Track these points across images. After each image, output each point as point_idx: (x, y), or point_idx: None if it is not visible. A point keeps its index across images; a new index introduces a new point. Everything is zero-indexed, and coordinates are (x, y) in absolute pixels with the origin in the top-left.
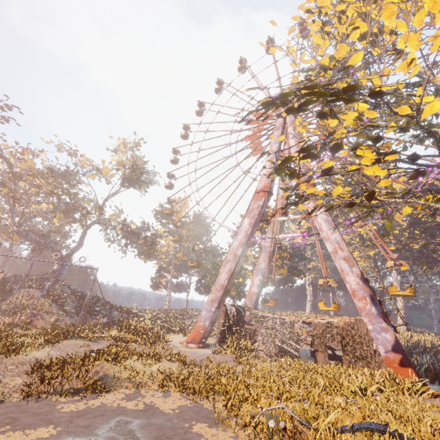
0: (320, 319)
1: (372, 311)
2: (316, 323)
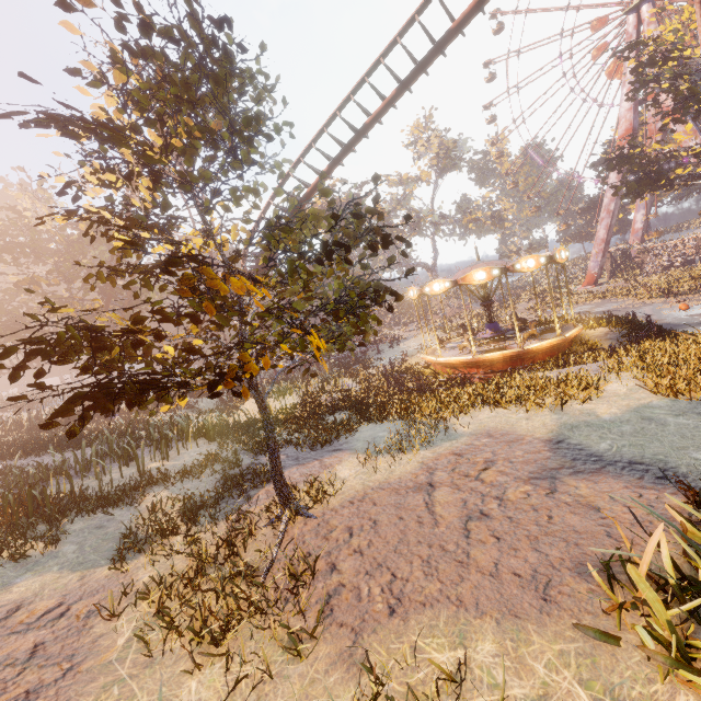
0: None
1: None
2: (700, 238)
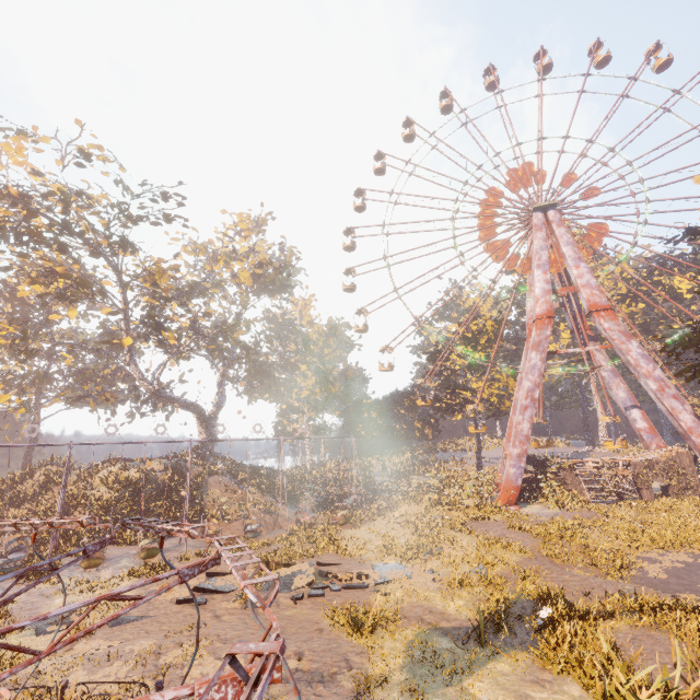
0: (637, 457)
1: None
2: (635, 462)
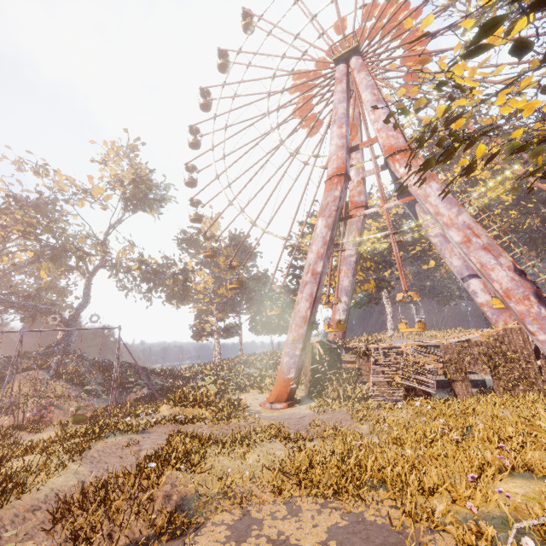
0: (451, 338)
1: (542, 315)
2: (447, 345)
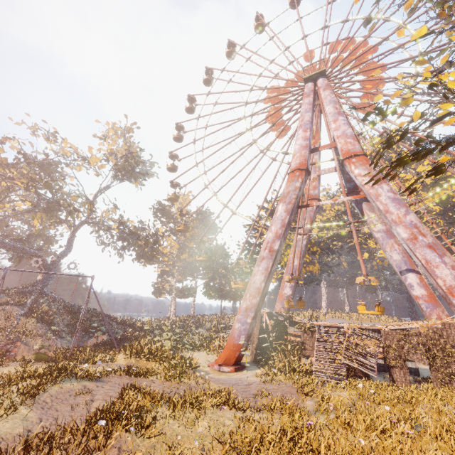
0: (391, 325)
1: None
2: (387, 331)
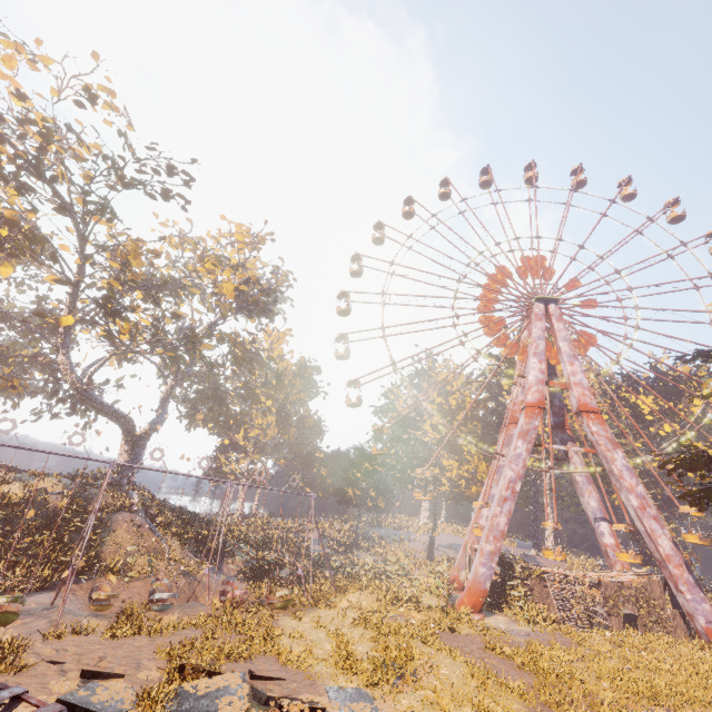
0: (609, 577)
1: (690, 580)
2: (607, 583)
